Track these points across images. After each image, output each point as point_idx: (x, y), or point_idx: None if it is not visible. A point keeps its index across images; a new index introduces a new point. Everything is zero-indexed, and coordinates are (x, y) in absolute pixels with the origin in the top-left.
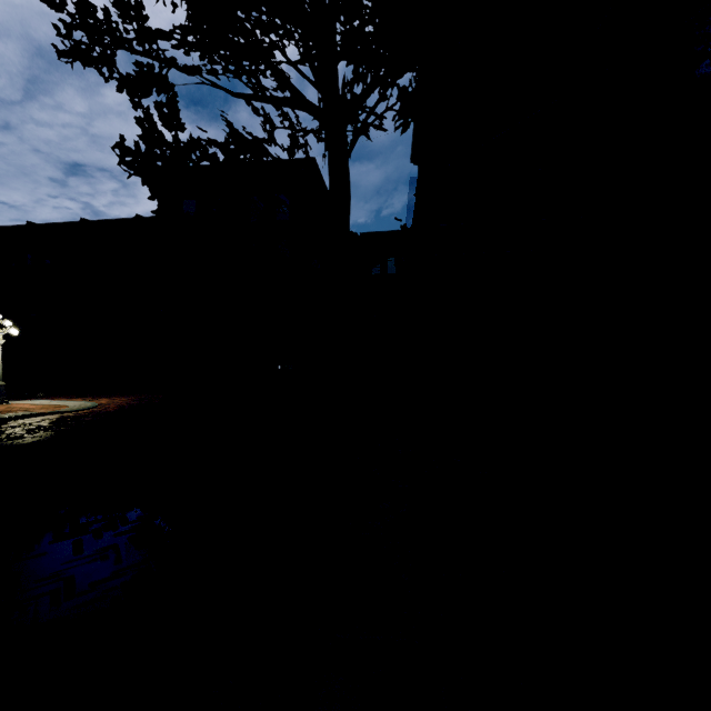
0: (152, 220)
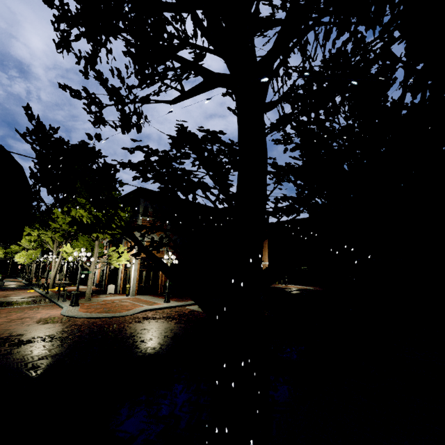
0: (302, 220)
